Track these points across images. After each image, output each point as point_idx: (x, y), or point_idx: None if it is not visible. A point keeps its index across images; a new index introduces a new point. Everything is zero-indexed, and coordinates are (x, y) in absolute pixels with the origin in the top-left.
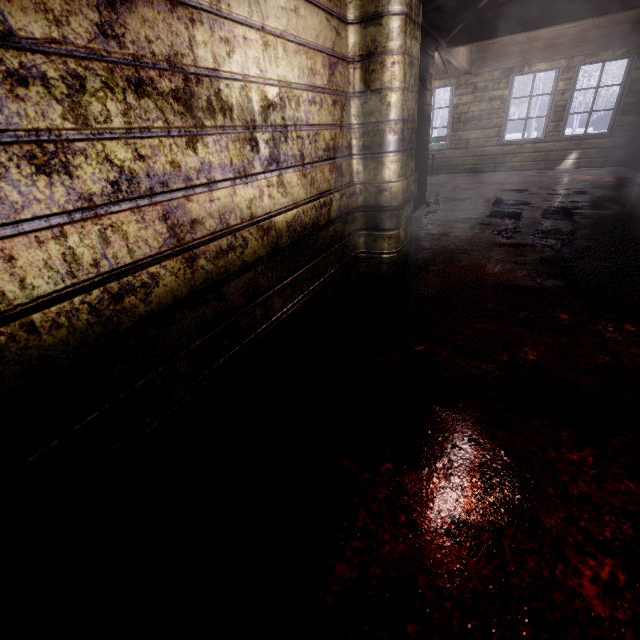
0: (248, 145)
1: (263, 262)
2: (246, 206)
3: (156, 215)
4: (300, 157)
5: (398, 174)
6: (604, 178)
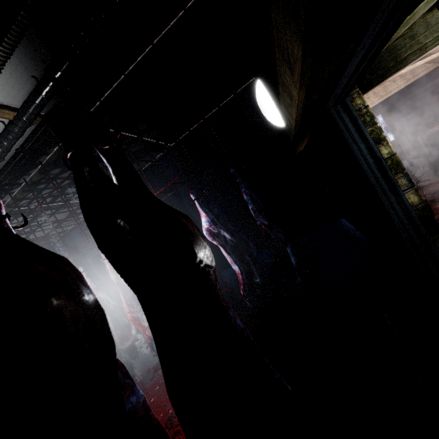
0: None
1: None
2: None
3: None
4: None
5: None
6: None
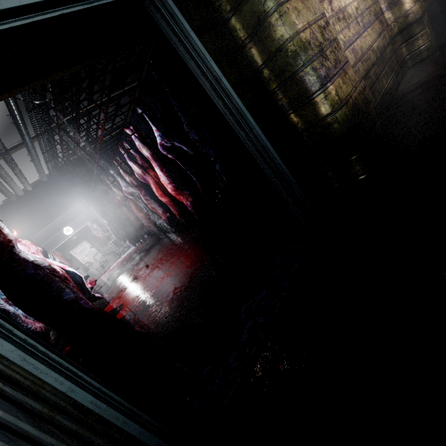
0: (357, 25)
1: (375, 63)
2: (364, 45)
3: (351, 52)
4: (369, 22)
5: (413, 2)
6: None
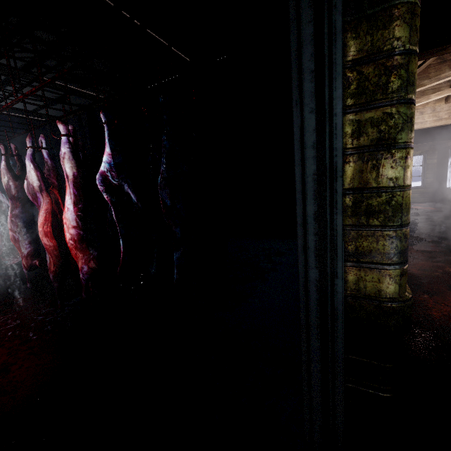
0: None
1: None
2: None
3: None
4: None
5: None
6: (429, 208)
